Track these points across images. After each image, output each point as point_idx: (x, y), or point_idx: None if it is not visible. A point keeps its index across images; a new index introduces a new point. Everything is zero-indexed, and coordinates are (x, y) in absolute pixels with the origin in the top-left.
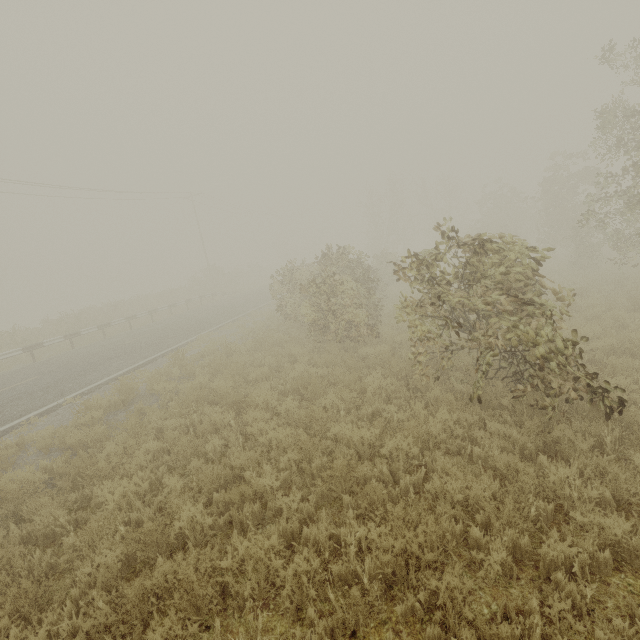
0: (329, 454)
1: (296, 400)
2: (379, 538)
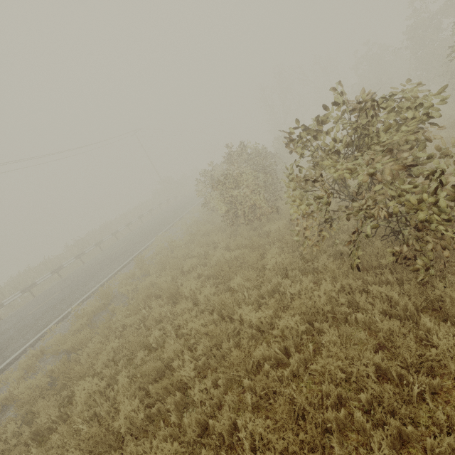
0: (239, 332)
1: (217, 283)
2: (267, 433)
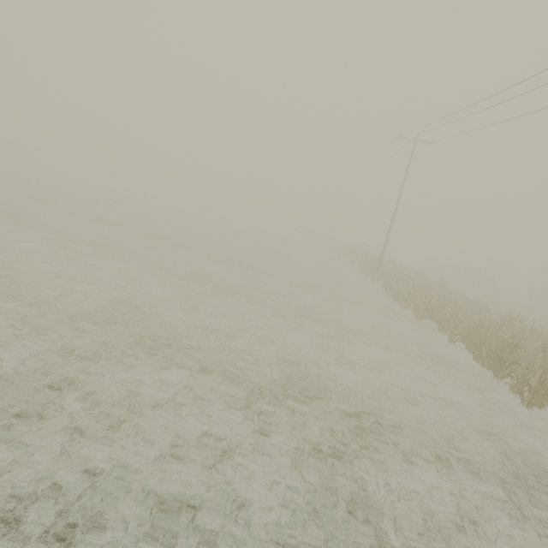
0: None
1: None
2: None
